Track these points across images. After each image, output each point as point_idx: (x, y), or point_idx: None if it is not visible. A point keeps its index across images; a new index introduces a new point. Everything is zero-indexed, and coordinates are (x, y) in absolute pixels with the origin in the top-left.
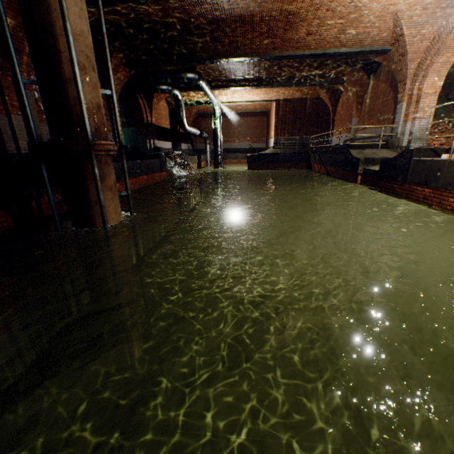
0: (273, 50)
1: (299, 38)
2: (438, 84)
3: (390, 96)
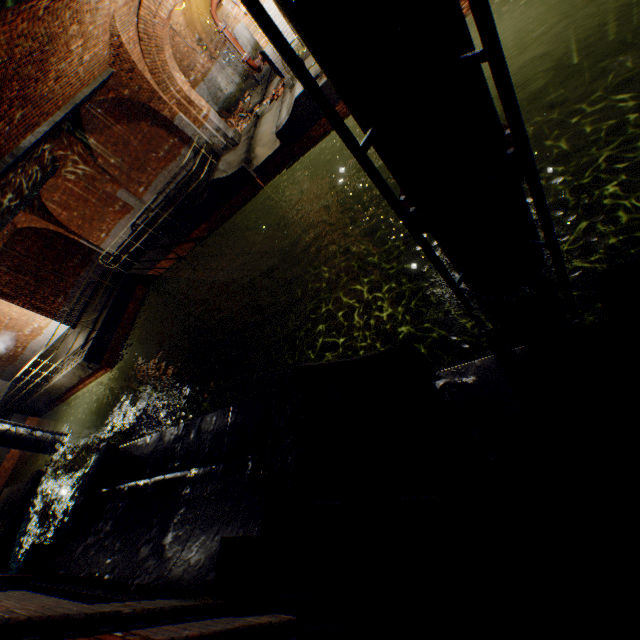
0: (25, 134)
1: (49, 92)
2: (183, 79)
3: (147, 127)
